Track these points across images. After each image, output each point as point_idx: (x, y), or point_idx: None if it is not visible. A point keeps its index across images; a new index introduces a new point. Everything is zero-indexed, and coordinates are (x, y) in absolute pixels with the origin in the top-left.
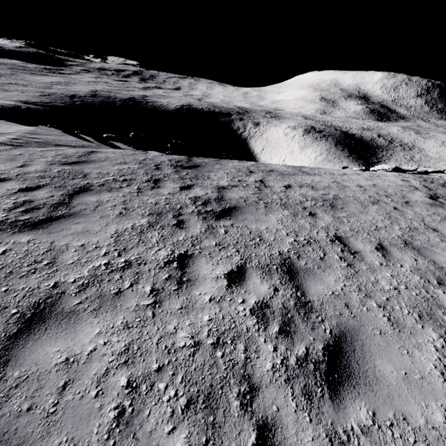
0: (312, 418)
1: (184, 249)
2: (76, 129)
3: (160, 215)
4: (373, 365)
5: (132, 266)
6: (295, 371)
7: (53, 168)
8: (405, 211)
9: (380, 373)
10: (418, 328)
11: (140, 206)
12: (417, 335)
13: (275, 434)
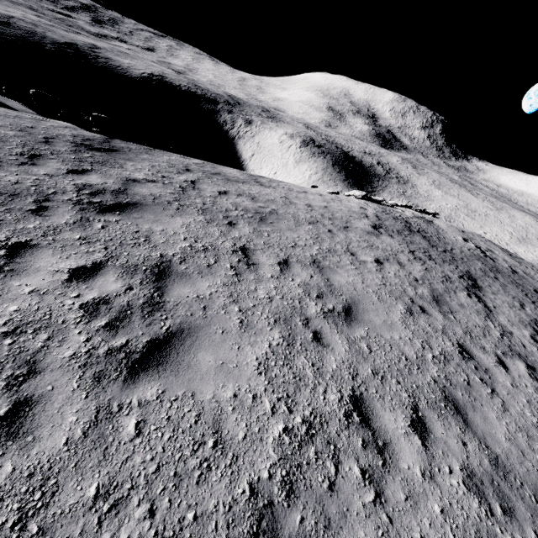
0: (90, 395)
1: (27, 238)
2: None
3: (14, 197)
4: (194, 356)
5: None
6: (98, 359)
7: None
8: (337, 235)
9: (197, 362)
10: (266, 330)
11: None
12: (260, 335)
13: (34, 408)
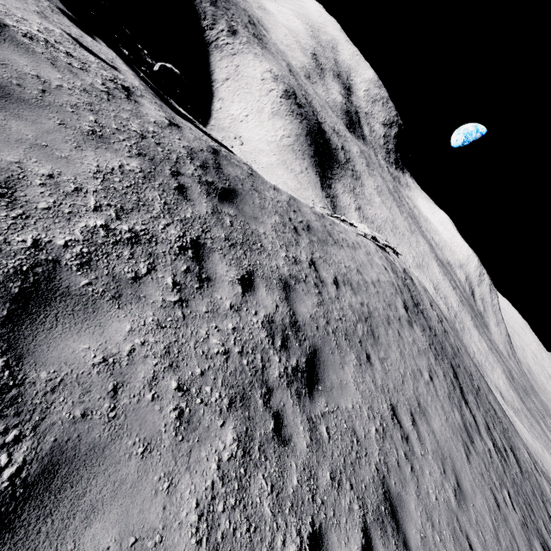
0: None
1: (309, 519)
2: None
3: (246, 403)
4: None
5: None
6: None
7: None
8: (403, 338)
9: None
10: None
11: (205, 371)
12: None
13: None
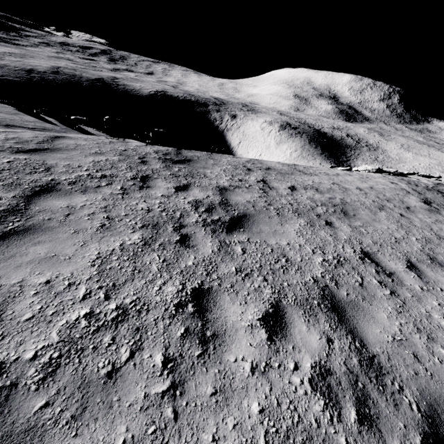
0: None
1: (197, 281)
2: (34, 108)
3: (157, 228)
4: None
5: (128, 316)
6: None
7: (1, 157)
8: (411, 218)
9: None
10: None
11: (128, 214)
12: None
13: None
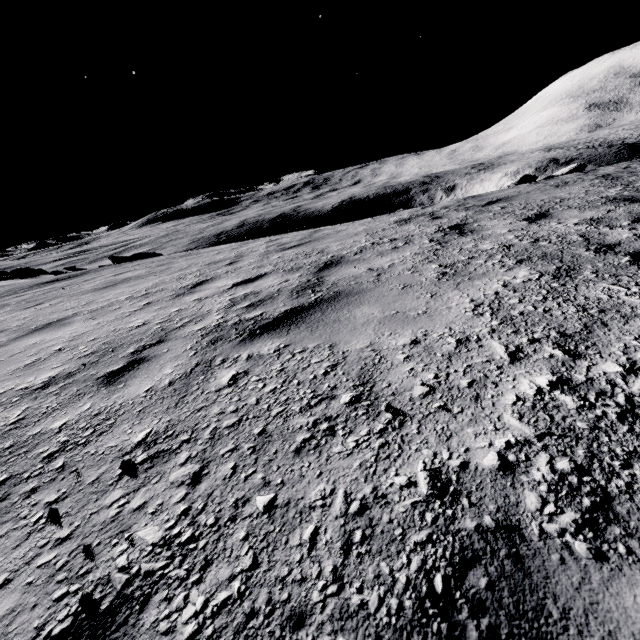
0: None
1: None
2: None
3: None
4: None
5: None
6: None
7: None
8: (238, 263)
9: None
10: None
11: None
12: None
13: None
